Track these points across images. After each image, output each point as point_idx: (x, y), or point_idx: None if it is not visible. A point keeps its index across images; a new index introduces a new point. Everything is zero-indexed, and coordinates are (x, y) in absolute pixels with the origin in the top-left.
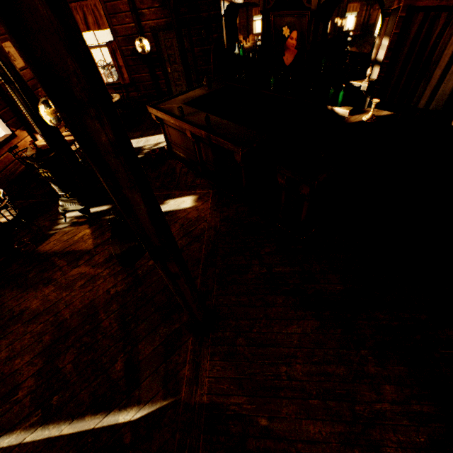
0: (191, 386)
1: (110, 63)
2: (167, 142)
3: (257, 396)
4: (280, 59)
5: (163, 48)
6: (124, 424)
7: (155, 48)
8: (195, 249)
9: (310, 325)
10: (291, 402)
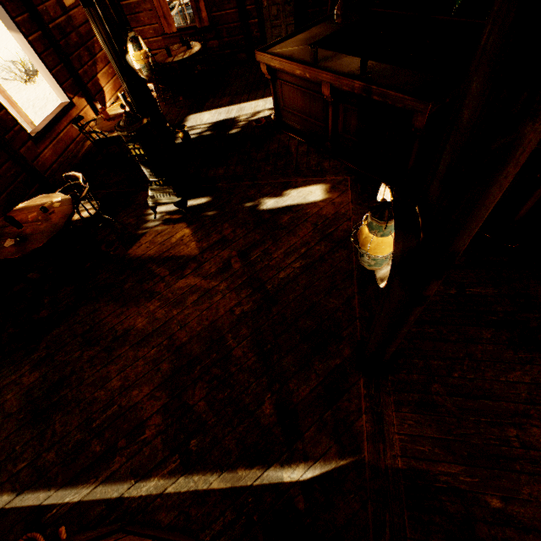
0: (375, 443)
1: (169, 4)
2: (276, 109)
3: (478, 467)
4: None
5: None
6: (291, 484)
7: None
8: (342, 258)
9: None
10: (535, 480)
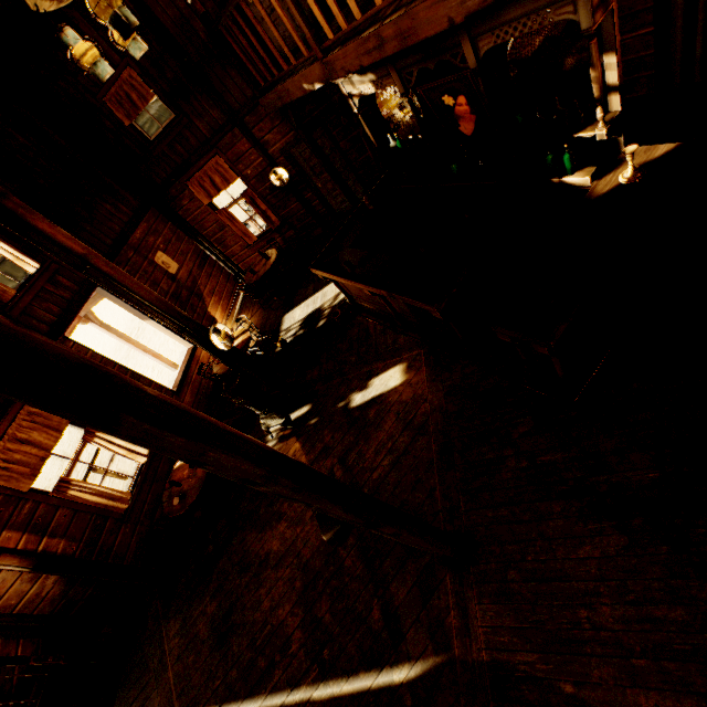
0: (463, 638)
1: None
2: (347, 296)
3: (552, 653)
4: (455, 131)
5: (302, 164)
6: (400, 683)
7: (293, 170)
8: (422, 447)
9: (612, 543)
10: (604, 662)
